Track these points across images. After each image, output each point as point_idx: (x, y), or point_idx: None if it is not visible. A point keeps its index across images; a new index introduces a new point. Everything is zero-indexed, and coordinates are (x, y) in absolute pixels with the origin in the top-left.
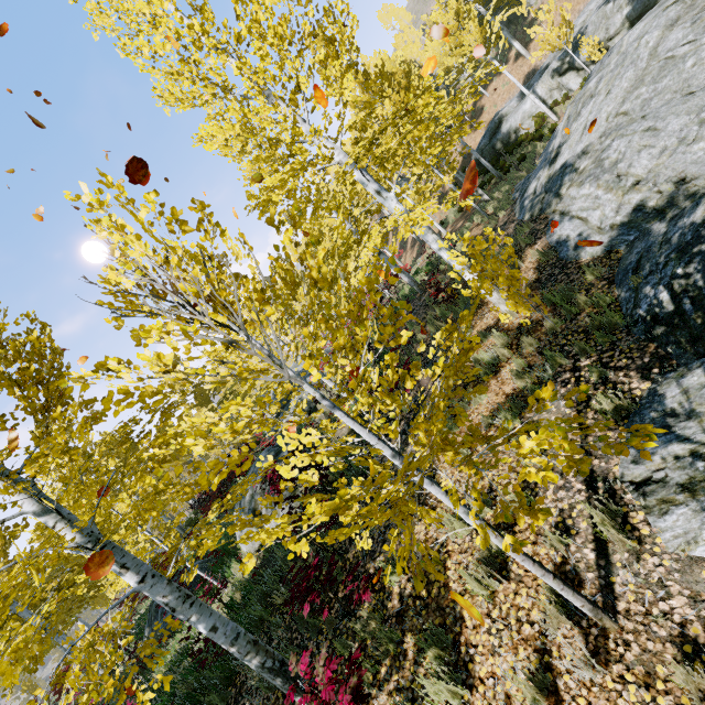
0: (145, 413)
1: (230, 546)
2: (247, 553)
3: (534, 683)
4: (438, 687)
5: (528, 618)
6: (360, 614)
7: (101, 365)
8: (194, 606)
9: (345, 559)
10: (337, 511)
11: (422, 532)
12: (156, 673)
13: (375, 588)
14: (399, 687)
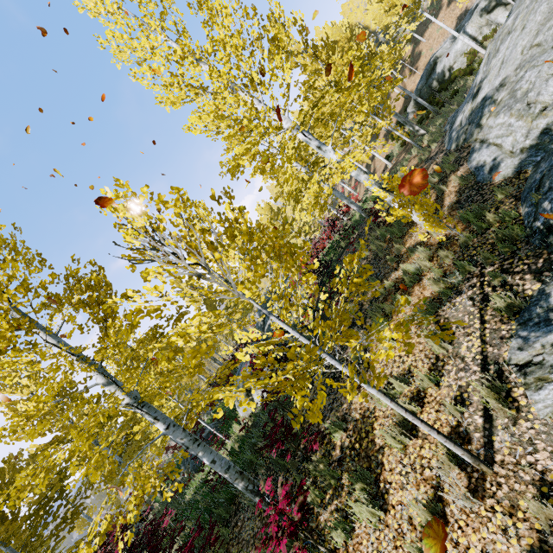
0: (165, 321)
1: (233, 413)
2: (242, 417)
3: (427, 509)
4: (361, 509)
5: (428, 465)
6: (314, 459)
7: (125, 294)
8: (200, 446)
9: (305, 421)
10: (244, 376)
11: (358, 403)
12: (188, 494)
13: (323, 441)
14: (337, 509)
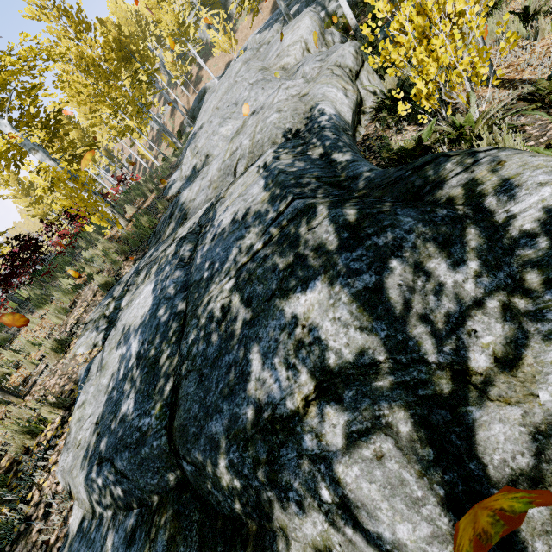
0: None
1: None
2: None
3: None
4: None
5: None
6: None
7: None
8: None
9: None
10: None
11: None
12: None
13: None
14: None
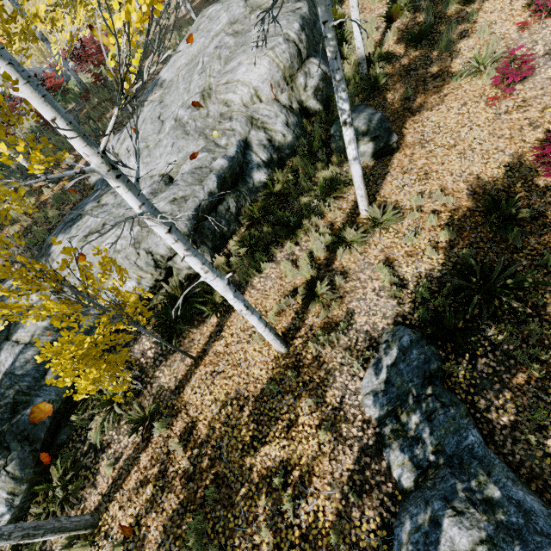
0: None
1: None
2: None
3: None
4: None
5: None
6: None
7: None
8: None
9: None
10: None
11: None
12: None
13: None
14: None
